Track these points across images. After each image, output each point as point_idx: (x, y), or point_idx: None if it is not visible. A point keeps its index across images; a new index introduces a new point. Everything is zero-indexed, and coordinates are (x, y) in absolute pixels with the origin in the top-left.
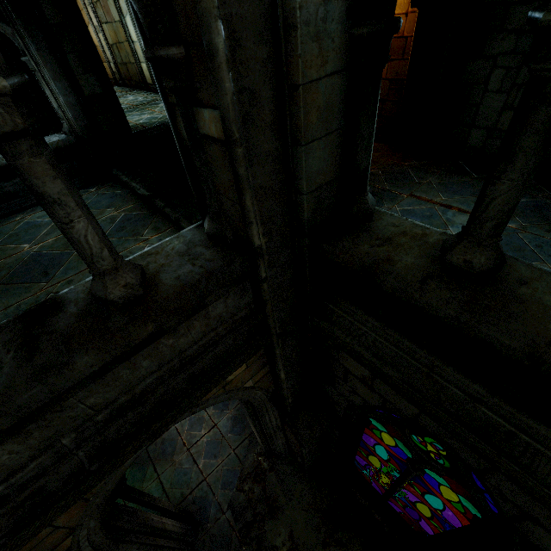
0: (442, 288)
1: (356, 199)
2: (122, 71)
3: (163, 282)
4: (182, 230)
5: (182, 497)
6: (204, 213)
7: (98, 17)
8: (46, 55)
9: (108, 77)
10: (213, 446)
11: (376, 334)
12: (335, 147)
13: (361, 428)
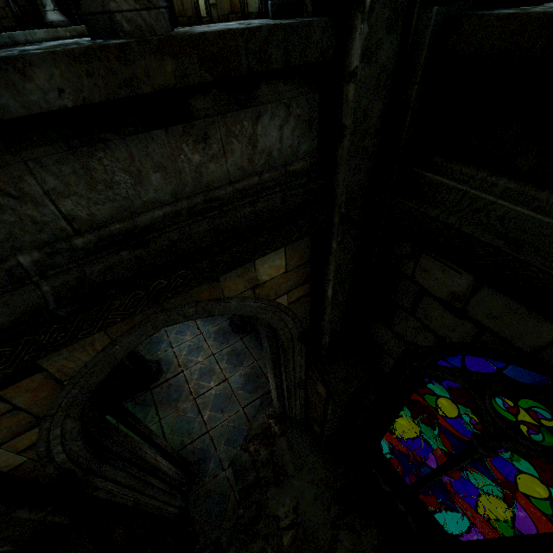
0: None
1: None
2: (177, 7)
3: (197, 30)
4: None
5: (182, 445)
6: None
7: None
8: None
9: None
10: (221, 400)
11: (510, 202)
12: None
13: (408, 392)
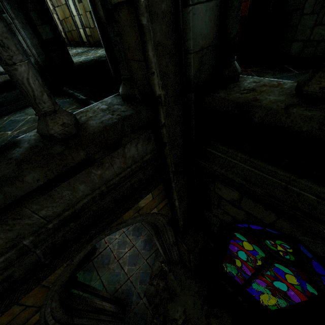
0: (304, 110)
1: (227, 64)
2: (69, 37)
3: (90, 125)
4: (105, 99)
5: (115, 290)
6: (119, 86)
7: (53, 4)
8: (17, 12)
9: (57, 27)
10: (133, 258)
11: (244, 164)
12: (213, 15)
13: (228, 240)
